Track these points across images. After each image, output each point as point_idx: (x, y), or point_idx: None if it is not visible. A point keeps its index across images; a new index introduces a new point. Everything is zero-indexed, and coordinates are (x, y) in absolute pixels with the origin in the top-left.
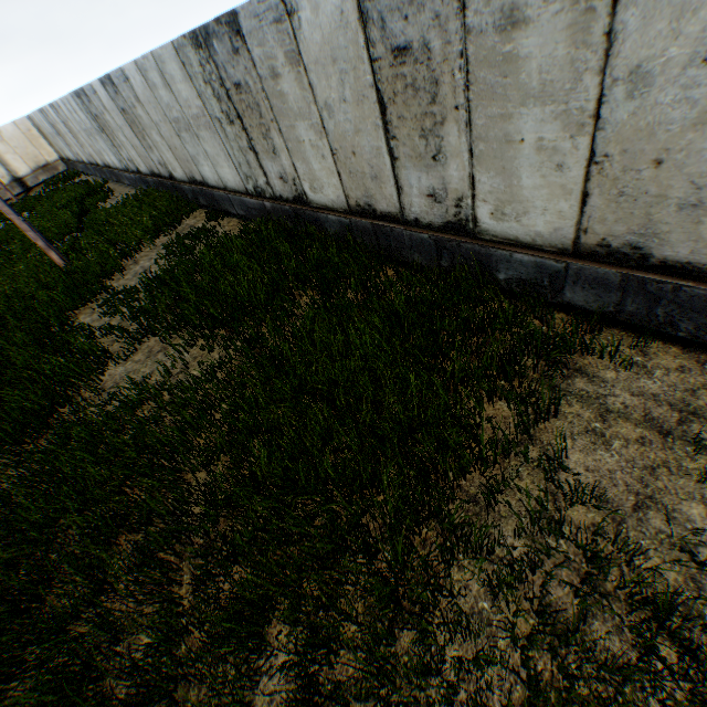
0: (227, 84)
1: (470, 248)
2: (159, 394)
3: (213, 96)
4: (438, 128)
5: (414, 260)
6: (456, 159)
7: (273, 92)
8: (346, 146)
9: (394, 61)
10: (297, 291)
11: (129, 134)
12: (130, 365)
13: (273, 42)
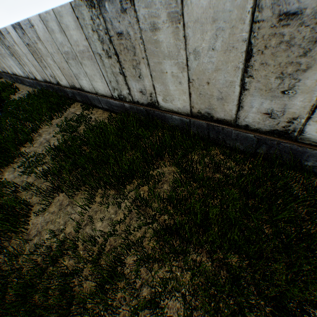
0: (110, 32)
1: (288, 146)
2: (79, 253)
3: (98, 40)
4: (297, 73)
5: (237, 147)
6: (305, 94)
7: (149, 39)
8: (203, 78)
9: (277, 22)
10: (160, 164)
11: (31, 58)
12: (47, 215)
13: (159, 5)
